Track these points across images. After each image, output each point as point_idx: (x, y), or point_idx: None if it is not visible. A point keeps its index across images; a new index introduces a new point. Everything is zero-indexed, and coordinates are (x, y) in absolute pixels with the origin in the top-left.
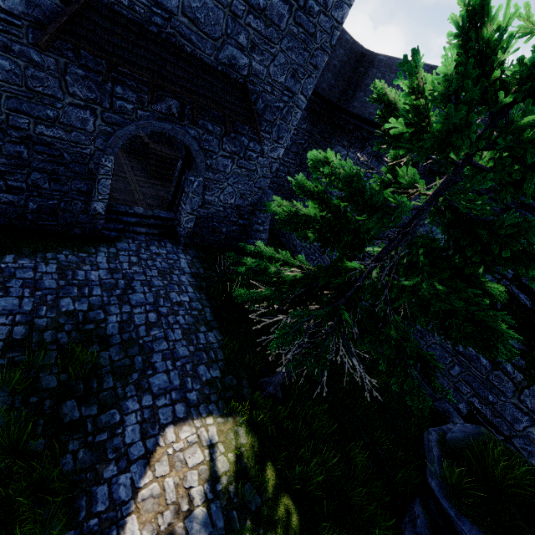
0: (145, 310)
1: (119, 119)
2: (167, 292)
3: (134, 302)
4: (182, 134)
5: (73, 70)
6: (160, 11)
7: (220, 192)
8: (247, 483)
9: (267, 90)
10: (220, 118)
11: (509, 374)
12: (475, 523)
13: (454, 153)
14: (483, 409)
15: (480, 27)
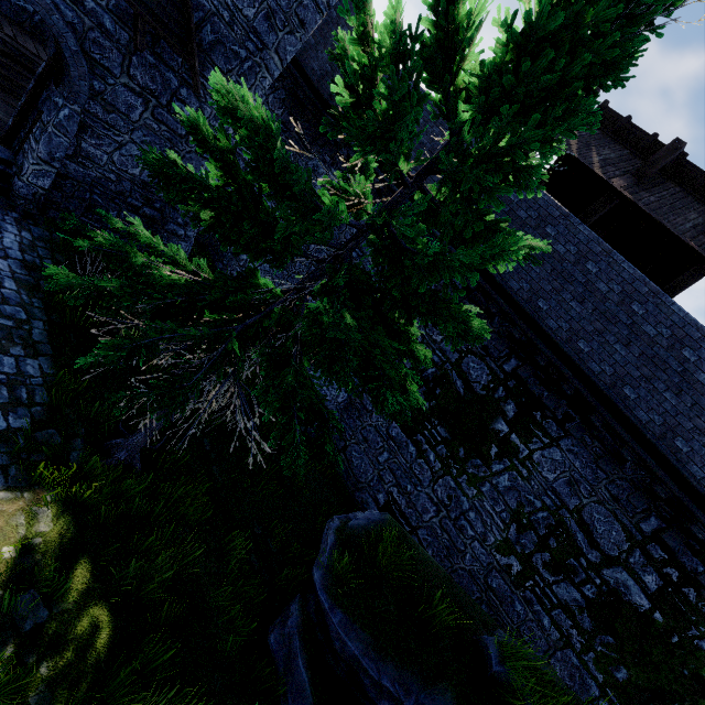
0: None
1: None
2: None
3: None
4: (45, 5)
5: None
6: None
7: (114, 148)
8: (28, 590)
9: (222, 16)
10: (130, 17)
11: (430, 463)
12: (347, 613)
13: (399, 157)
14: (400, 499)
15: (456, 11)
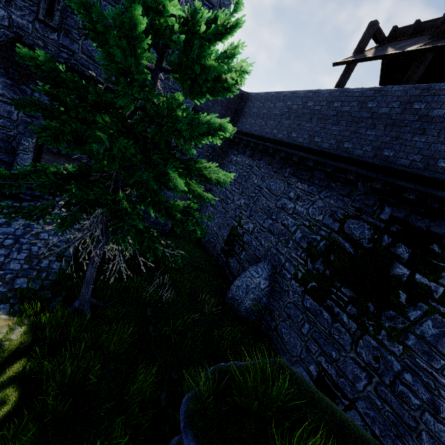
0: (6, 237)
1: (36, 114)
2: (40, 232)
3: (1, 231)
4: None
5: (4, 80)
6: (66, 50)
7: None
8: None
9: None
10: None
11: (346, 325)
12: (197, 435)
13: None
14: (329, 368)
15: None
